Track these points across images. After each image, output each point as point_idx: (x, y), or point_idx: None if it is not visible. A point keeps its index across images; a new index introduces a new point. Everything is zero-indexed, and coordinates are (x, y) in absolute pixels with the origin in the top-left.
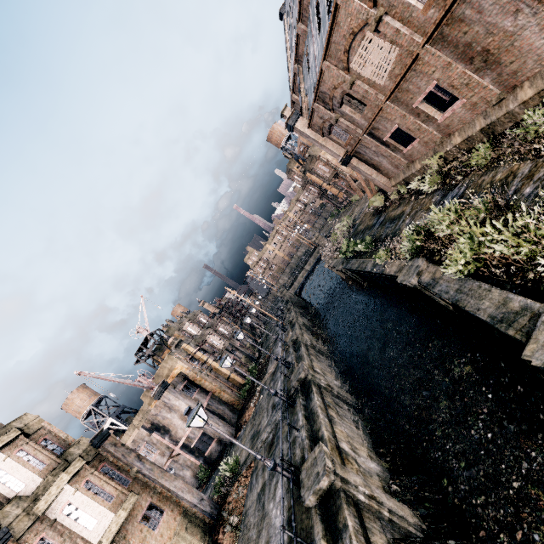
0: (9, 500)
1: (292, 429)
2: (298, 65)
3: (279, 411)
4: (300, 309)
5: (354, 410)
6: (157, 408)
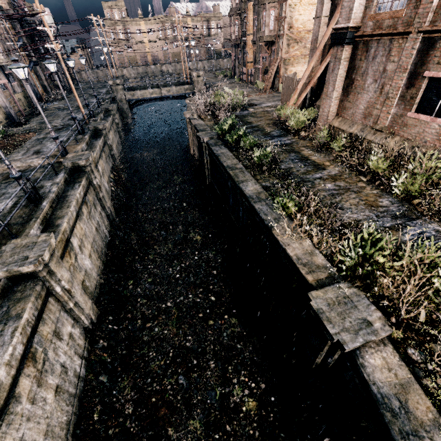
0: None
1: None
2: None
3: None
4: (121, 120)
5: (80, 335)
6: None
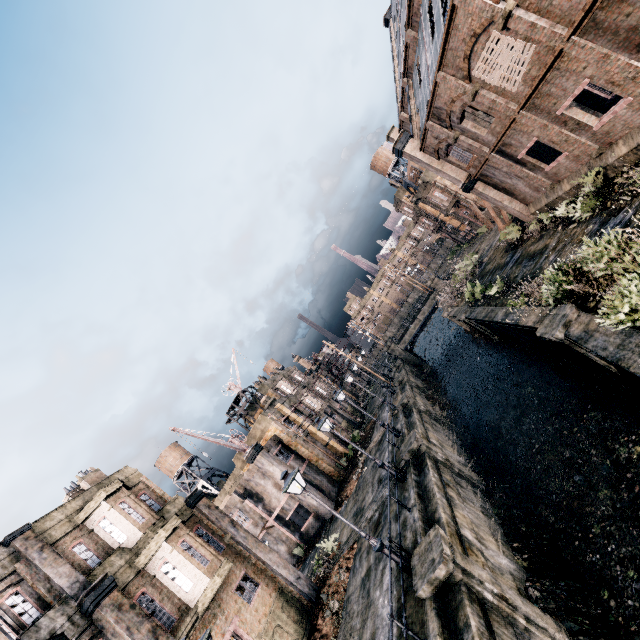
0: (114, 550)
1: (402, 508)
2: (407, 78)
3: (386, 487)
4: (412, 368)
5: (480, 493)
6: (250, 473)
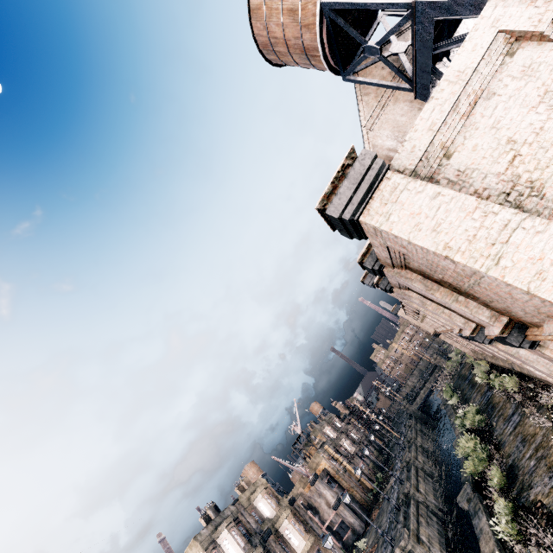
0: (266, 518)
1: (397, 523)
2: None
3: (392, 513)
4: (423, 426)
5: (443, 525)
6: (311, 492)
